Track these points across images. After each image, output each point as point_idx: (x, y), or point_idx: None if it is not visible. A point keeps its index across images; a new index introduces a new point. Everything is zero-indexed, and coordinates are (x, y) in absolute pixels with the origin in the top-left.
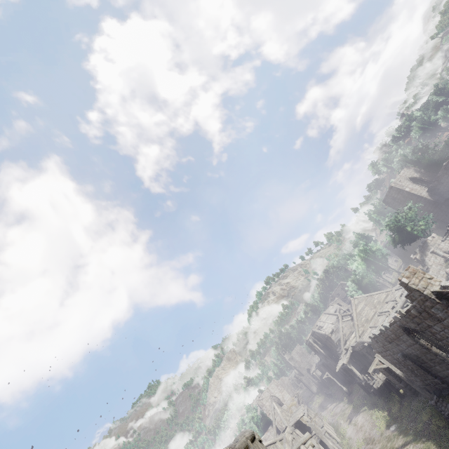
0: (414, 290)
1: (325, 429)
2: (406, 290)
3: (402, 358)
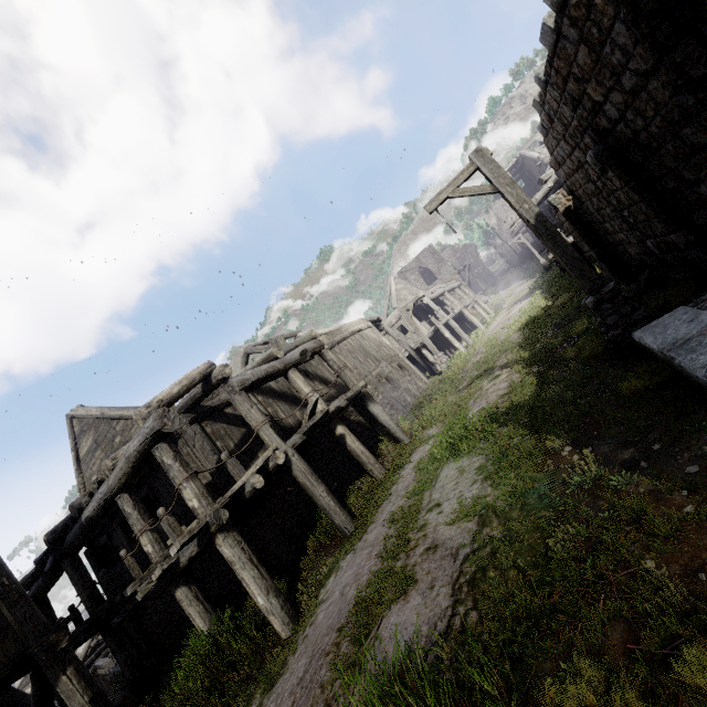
0: None
1: (467, 314)
2: None
3: (596, 169)
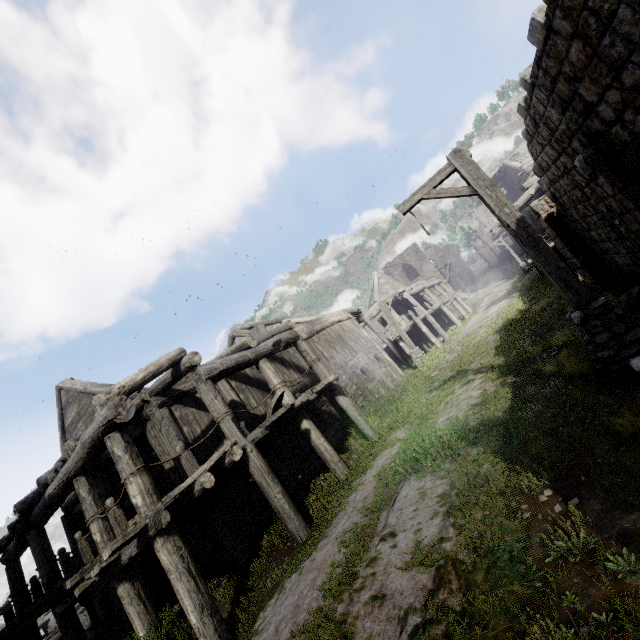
0: None
1: (445, 310)
2: None
3: (585, 175)
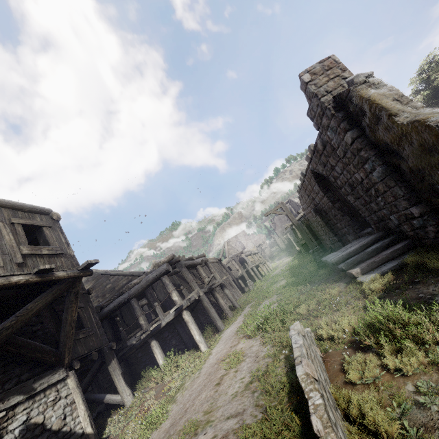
0: (312, 95)
1: (261, 267)
2: (306, 98)
3: (314, 214)
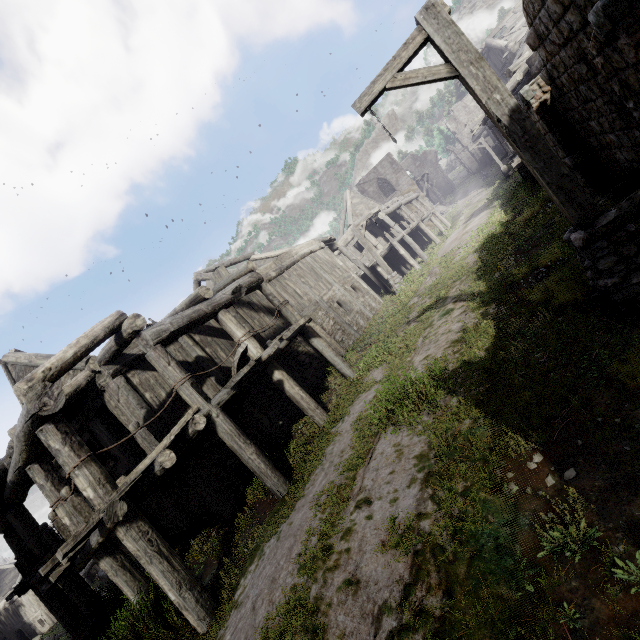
0: None
1: (423, 228)
2: None
3: (600, 36)
